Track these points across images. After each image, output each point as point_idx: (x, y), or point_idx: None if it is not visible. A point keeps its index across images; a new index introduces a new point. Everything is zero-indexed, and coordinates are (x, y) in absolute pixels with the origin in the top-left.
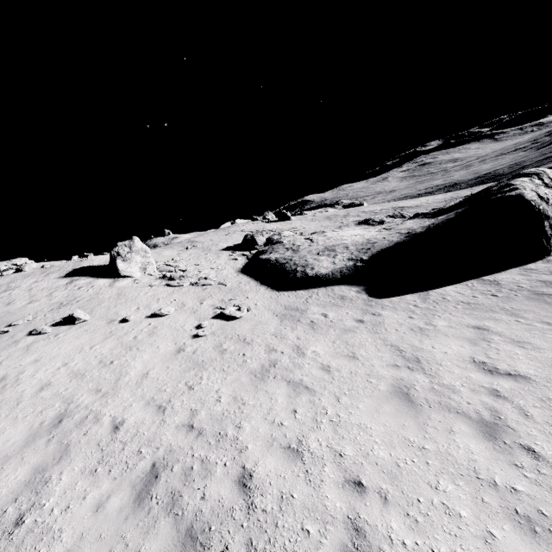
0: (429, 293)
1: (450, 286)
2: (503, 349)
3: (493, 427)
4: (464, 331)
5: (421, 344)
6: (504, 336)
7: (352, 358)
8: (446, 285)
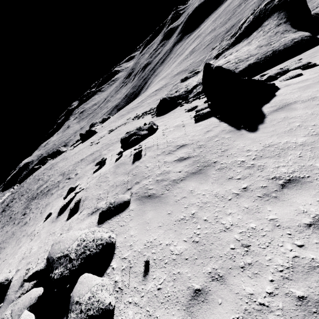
0: None
1: None
2: None
3: None
4: None
5: None
6: None
7: None
8: None
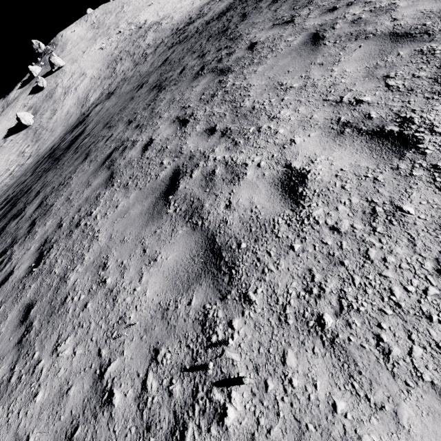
0: None
1: None
2: None
3: None
4: None
5: None
6: None
7: None
8: None
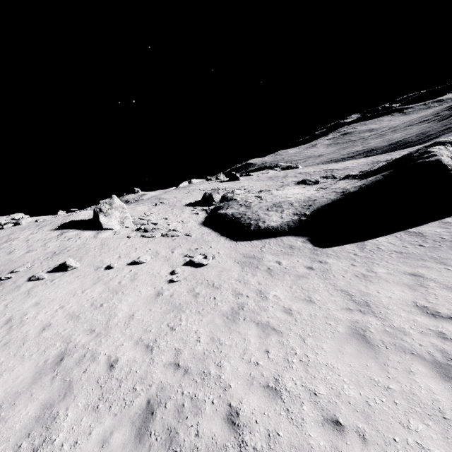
0: (365, 243)
1: (382, 237)
2: (440, 295)
3: (447, 368)
4: (402, 278)
5: (367, 289)
6: (438, 283)
7: (309, 302)
8: (378, 236)
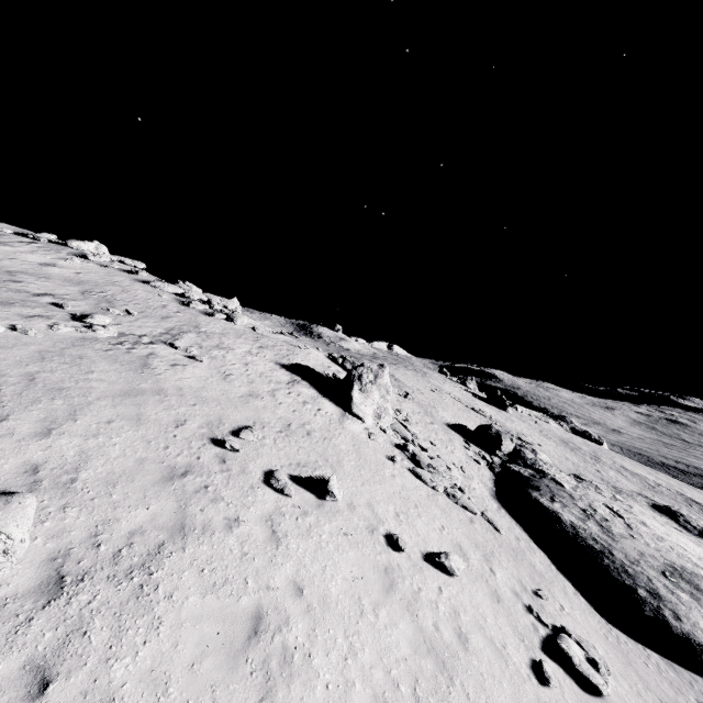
0: None
1: None
2: None
3: None
4: None
5: None
6: None
7: None
8: None
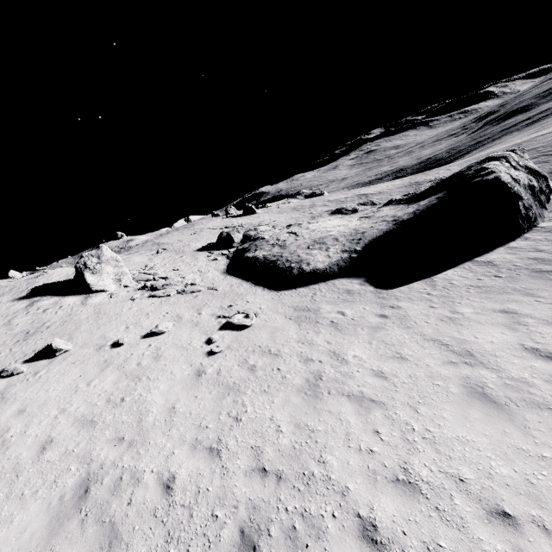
0: (434, 279)
1: (450, 271)
2: (545, 332)
3: None
4: (494, 317)
5: (461, 335)
6: (536, 318)
7: (401, 359)
8: (444, 269)
